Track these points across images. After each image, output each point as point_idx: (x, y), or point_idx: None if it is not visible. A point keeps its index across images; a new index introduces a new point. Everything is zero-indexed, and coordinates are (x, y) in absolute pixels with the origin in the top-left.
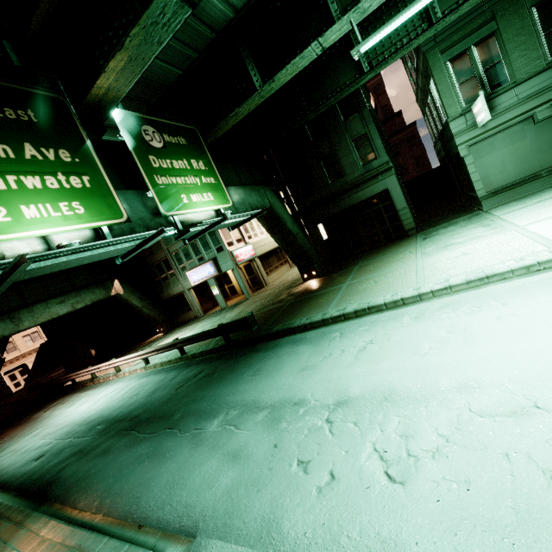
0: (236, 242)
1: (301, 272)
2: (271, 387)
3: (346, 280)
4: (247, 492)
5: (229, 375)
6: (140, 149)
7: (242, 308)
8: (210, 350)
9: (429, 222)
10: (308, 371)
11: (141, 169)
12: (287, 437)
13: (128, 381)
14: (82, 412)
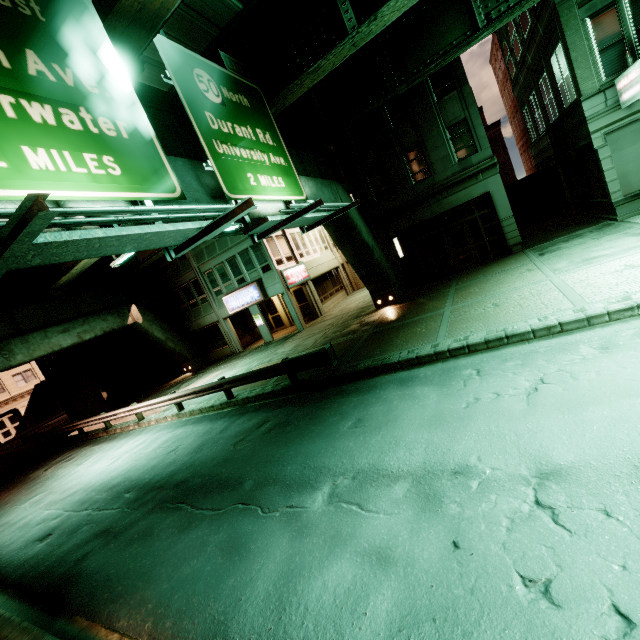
0: (286, 261)
1: (374, 296)
2: (395, 446)
3: (444, 305)
4: (442, 634)
5: (314, 427)
6: (193, 100)
7: (297, 341)
8: (270, 393)
9: (533, 238)
10: (450, 422)
11: (196, 128)
12: (472, 530)
13: (157, 432)
14: (98, 473)
